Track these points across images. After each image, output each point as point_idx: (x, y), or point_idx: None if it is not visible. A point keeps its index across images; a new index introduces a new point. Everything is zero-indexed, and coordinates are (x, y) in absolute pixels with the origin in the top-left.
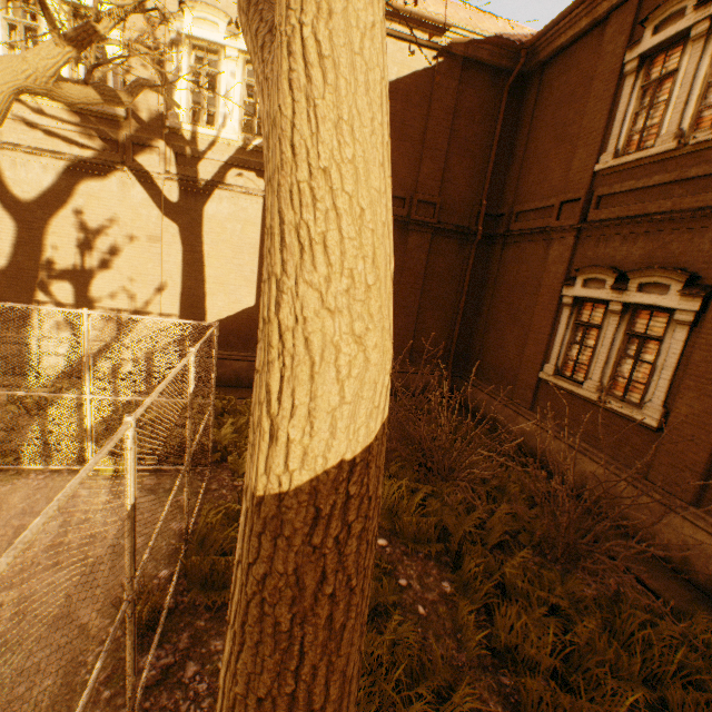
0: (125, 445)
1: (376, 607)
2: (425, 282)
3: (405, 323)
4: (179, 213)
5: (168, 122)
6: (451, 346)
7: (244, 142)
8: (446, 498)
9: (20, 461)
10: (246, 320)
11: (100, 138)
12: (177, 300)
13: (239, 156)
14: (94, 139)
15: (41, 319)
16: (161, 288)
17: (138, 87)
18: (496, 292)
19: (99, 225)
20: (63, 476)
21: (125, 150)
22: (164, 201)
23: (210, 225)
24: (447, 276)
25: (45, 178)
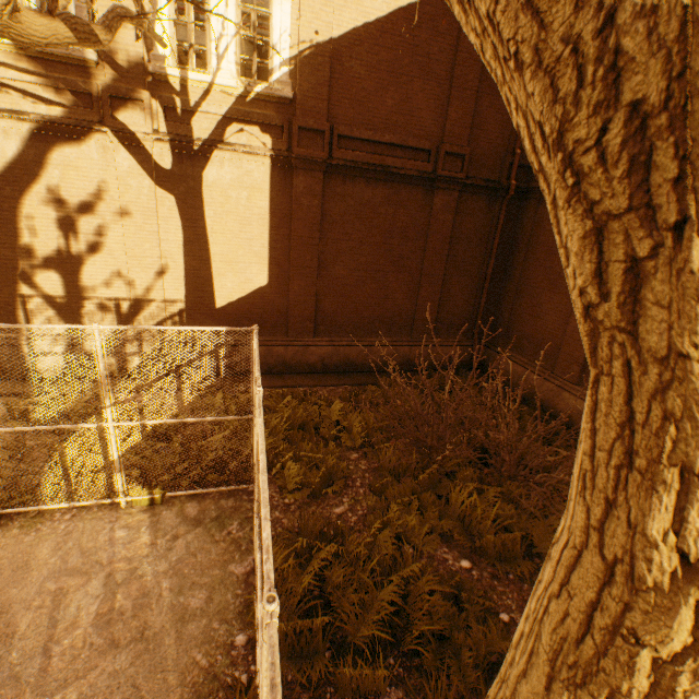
0: (264, 639)
1: (487, 658)
2: (451, 246)
3: (429, 293)
4: (174, 181)
5: (150, 67)
6: (476, 314)
7: (244, 89)
8: (517, 500)
9: (40, 501)
10: (259, 301)
11: (69, 91)
12: (181, 284)
13: (239, 107)
14: (61, 93)
15: (29, 316)
16: (162, 271)
17: (116, 18)
18: (530, 254)
19: (81, 201)
20: (93, 513)
21: (101, 105)
22: (155, 168)
23: (211, 194)
24: (474, 238)
25: (7, 146)
